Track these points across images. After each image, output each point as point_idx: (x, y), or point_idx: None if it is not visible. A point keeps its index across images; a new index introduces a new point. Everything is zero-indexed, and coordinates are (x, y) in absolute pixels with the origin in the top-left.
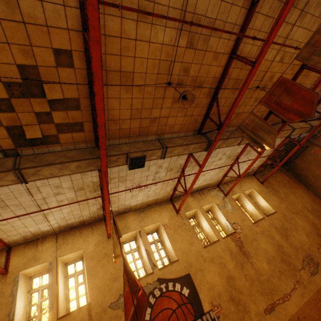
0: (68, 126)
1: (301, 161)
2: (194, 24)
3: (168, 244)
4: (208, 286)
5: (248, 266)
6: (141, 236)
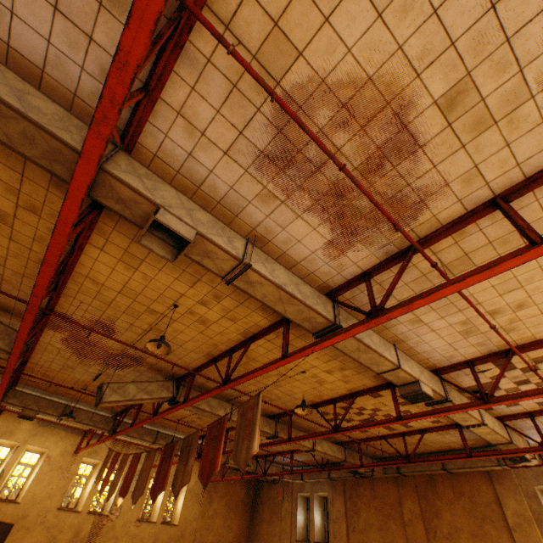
0: None
1: (267, 489)
2: (87, 394)
3: (32, 479)
4: None
5: None
6: (14, 452)
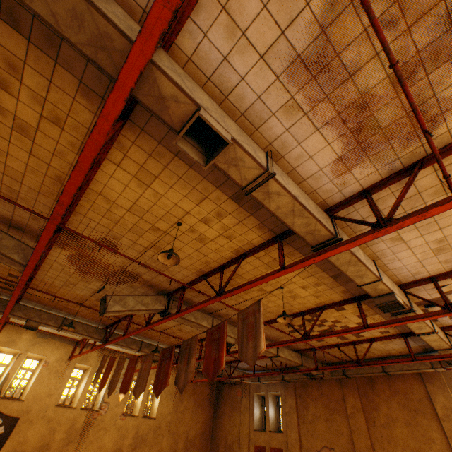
0: (3, 286)
1: (227, 389)
2: (86, 307)
3: (33, 381)
4: (23, 438)
5: (72, 447)
6: (17, 358)
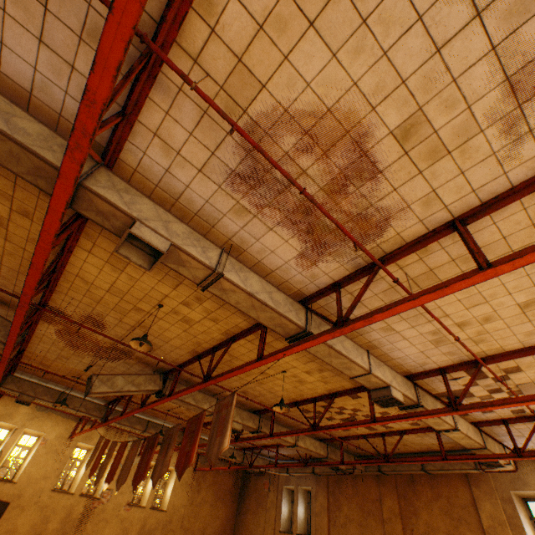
0: None
1: (254, 480)
2: (80, 383)
3: (28, 460)
4: (12, 527)
5: None
6: (13, 434)
